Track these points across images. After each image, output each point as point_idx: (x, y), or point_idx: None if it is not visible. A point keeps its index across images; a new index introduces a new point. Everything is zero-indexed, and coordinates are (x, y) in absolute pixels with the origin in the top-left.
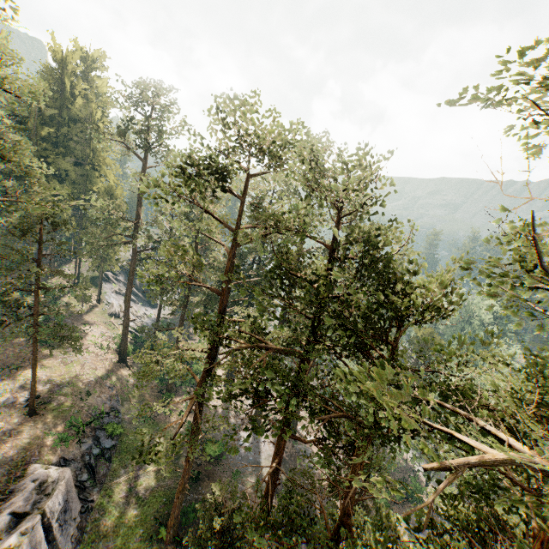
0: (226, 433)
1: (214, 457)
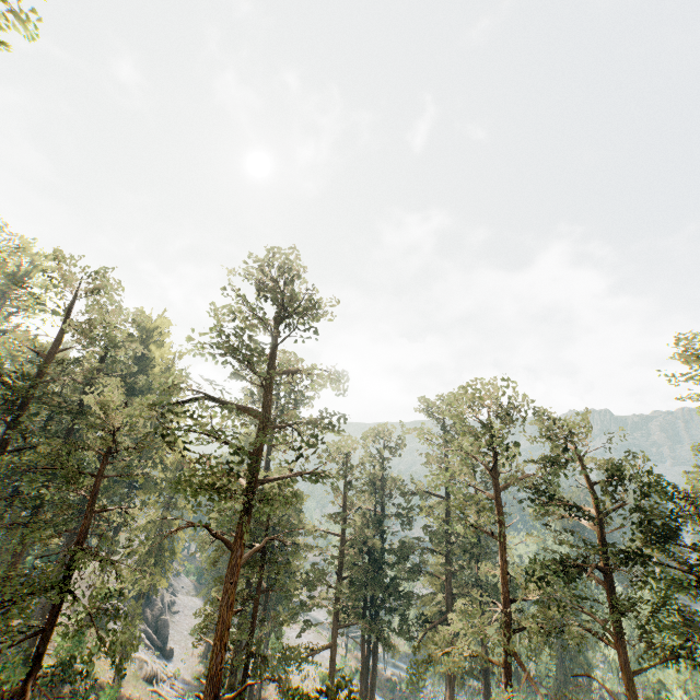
0: None
1: None
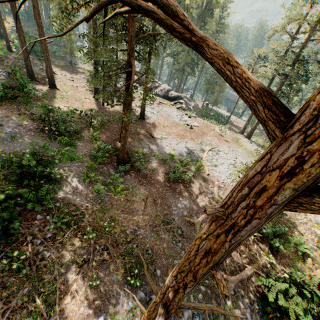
0: None
1: None
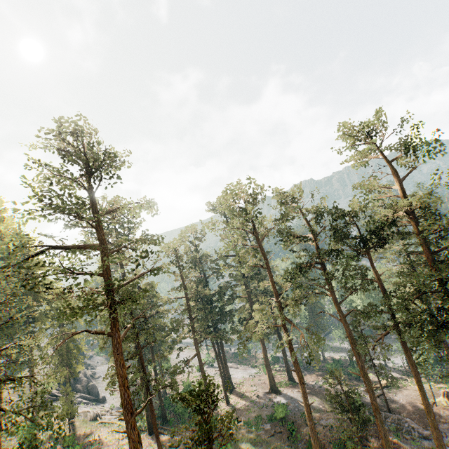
0: (269, 408)
1: (281, 422)
